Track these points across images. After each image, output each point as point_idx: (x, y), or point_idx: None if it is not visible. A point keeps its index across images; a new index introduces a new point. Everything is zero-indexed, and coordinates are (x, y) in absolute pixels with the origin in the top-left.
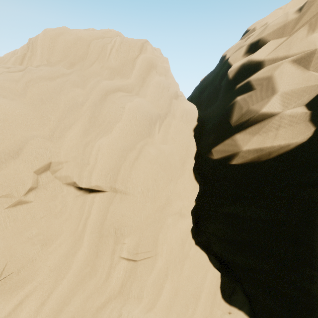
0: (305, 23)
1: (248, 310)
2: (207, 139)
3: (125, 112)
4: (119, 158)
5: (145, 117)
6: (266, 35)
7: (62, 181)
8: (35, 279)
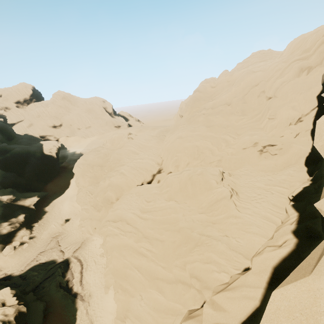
0: None
1: (311, 170)
2: None
3: (292, 69)
4: (280, 85)
5: (299, 69)
6: None
7: (265, 95)
8: (248, 116)
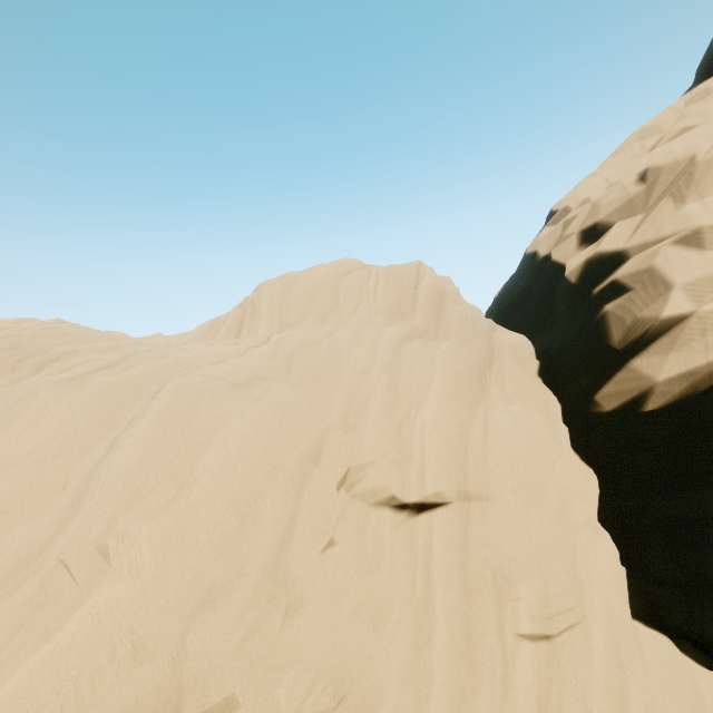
0: (661, 194)
1: None
2: (576, 383)
3: (438, 366)
4: (459, 437)
5: (469, 366)
6: (604, 216)
7: (368, 500)
8: (386, 698)
